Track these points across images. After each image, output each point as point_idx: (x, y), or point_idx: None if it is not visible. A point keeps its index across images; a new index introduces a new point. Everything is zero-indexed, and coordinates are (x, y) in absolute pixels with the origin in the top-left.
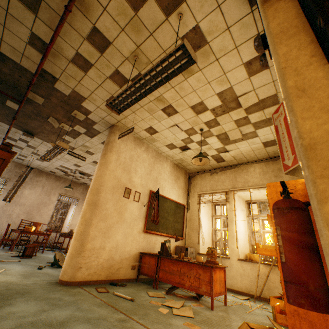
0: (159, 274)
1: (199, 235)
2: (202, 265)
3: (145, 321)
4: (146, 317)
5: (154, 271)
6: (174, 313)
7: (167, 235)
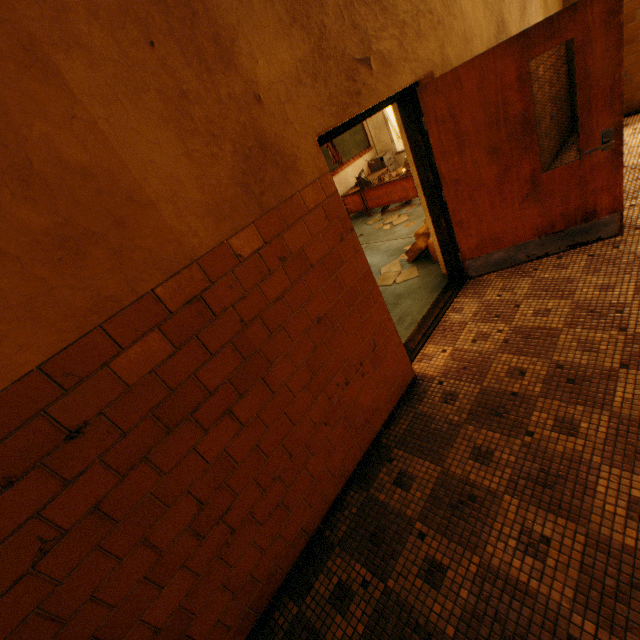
0: (368, 205)
1: (389, 132)
2: (404, 178)
3: (379, 240)
4: (378, 238)
5: (362, 206)
6: (394, 225)
7: (354, 160)
